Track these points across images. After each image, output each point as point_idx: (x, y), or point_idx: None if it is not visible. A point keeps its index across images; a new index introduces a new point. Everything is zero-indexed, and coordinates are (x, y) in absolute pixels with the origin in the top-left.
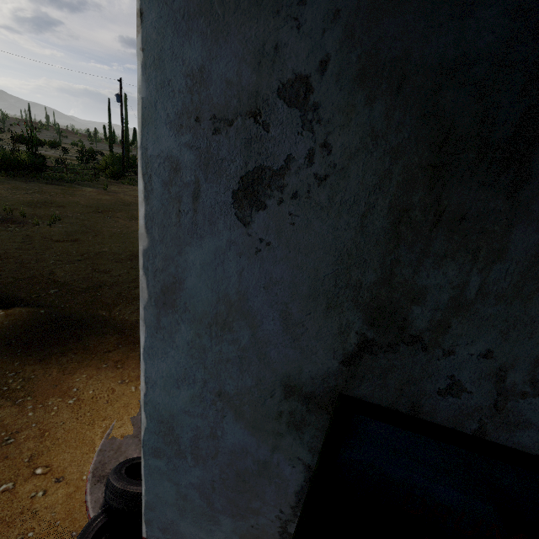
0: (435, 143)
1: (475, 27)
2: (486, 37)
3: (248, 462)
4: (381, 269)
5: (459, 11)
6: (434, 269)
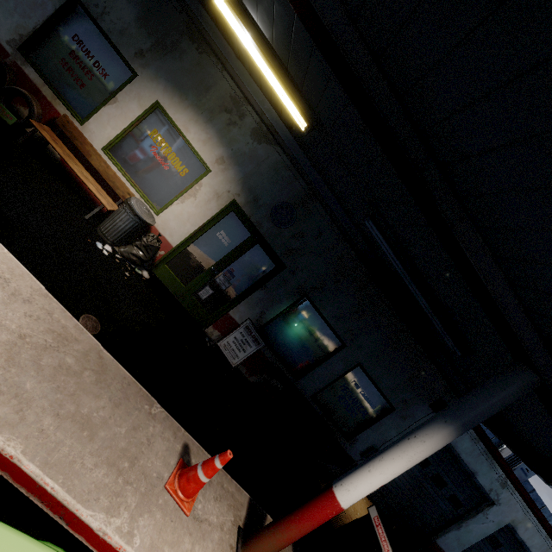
0: None
1: None
2: None
3: (40, 0)
4: None
5: None
6: None
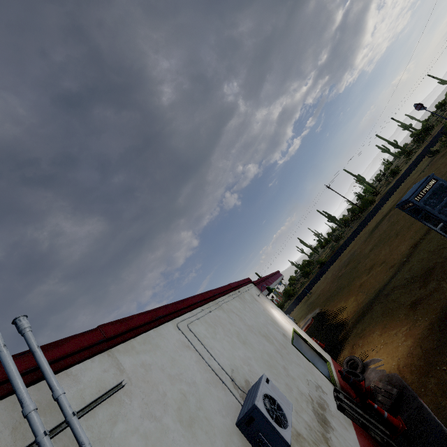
0: None
1: None
2: None
3: None
4: None
5: None
6: None
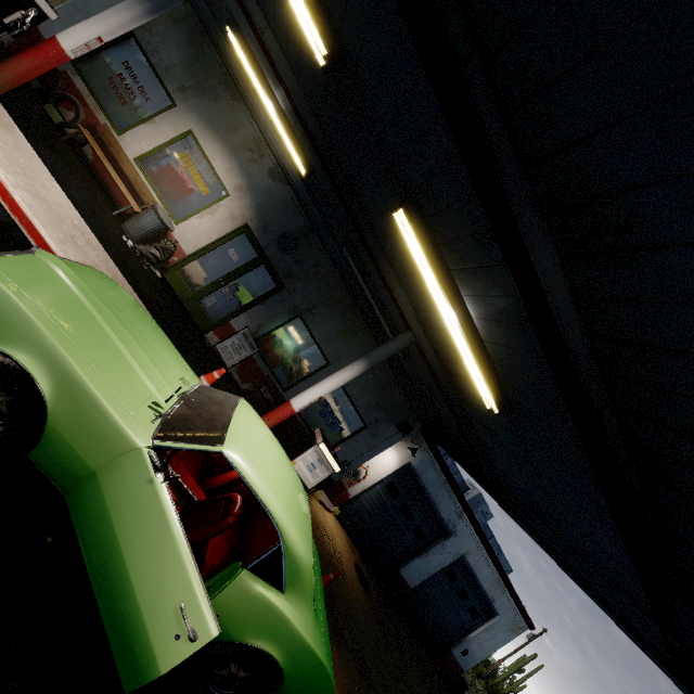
0: (172, 13)
1: (182, 8)
2: (182, 10)
3: None
4: (155, 20)
5: (182, 5)
6: (161, 26)
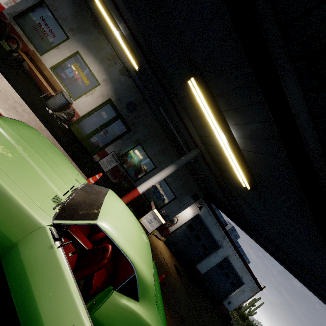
0: None
1: None
2: None
3: None
4: None
5: None
6: None
